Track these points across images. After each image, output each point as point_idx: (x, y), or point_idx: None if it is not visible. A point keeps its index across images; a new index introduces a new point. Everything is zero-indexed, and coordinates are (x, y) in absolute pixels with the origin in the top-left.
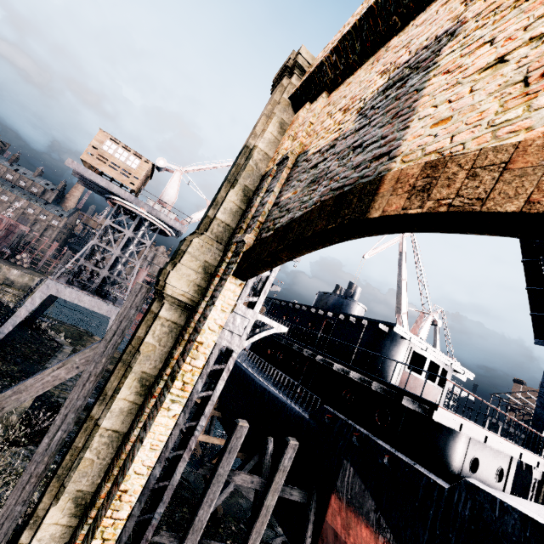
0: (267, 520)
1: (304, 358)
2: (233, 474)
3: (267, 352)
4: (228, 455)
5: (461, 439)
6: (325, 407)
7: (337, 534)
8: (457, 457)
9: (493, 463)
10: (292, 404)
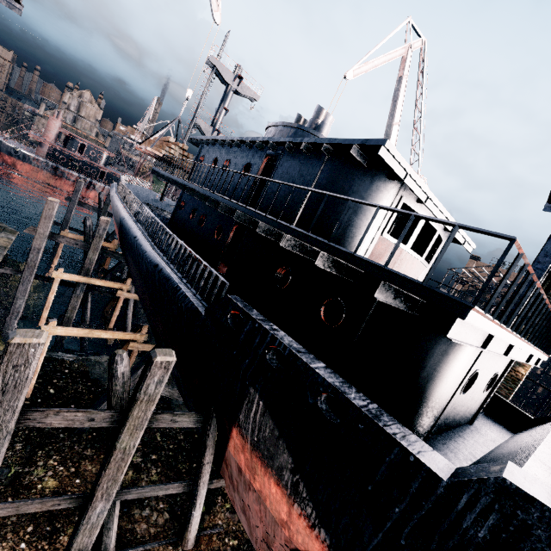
0: (127, 464)
1: (231, 222)
2: (42, 416)
3: (188, 217)
4: (1, 396)
5: (469, 353)
6: (230, 298)
7: (240, 469)
8: (453, 382)
9: (491, 372)
10: (188, 290)
